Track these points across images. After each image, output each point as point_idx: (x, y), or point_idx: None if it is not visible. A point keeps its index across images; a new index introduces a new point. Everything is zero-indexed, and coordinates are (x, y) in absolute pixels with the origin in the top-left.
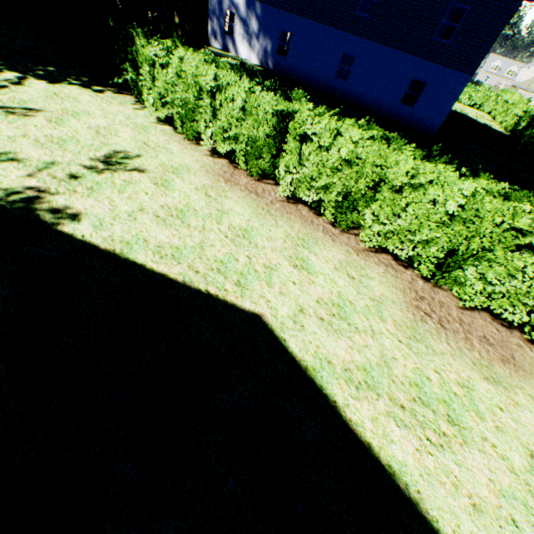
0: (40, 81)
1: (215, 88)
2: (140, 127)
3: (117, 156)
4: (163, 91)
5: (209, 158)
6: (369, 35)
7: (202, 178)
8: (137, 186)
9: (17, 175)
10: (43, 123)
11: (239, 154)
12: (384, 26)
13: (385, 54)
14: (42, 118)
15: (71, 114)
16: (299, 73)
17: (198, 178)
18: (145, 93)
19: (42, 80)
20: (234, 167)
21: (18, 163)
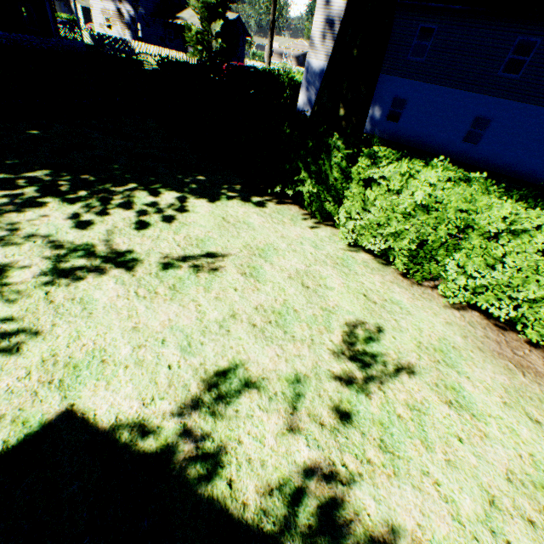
0: (199, 199)
1: (506, 231)
2: (338, 261)
3: (356, 337)
4: (382, 219)
5: (453, 311)
6: (515, 95)
7: (486, 367)
8: (432, 418)
9: (271, 431)
10: (240, 281)
11: (530, 322)
12: (538, 85)
13: (538, 115)
14: (233, 268)
15: (257, 254)
16: (414, 138)
17: (481, 368)
18: (342, 216)
19: (201, 197)
20: (496, 326)
21: (257, 390)
